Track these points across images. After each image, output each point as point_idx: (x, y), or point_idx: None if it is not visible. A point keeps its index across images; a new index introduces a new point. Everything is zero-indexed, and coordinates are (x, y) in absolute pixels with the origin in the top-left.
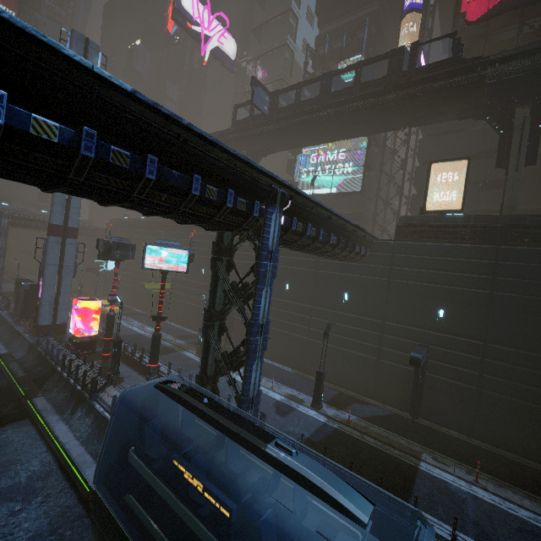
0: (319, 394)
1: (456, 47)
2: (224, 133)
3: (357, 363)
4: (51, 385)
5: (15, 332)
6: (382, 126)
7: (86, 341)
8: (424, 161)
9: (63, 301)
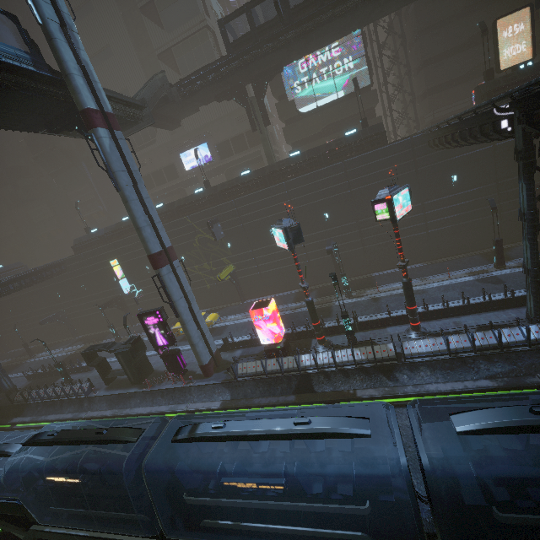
0: (502, 256)
1: None
2: (222, 63)
3: (481, 227)
4: (324, 386)
5: (170, 391)
6: None
7: (285, 342)
8: (420, 31)
9: (204, 329)
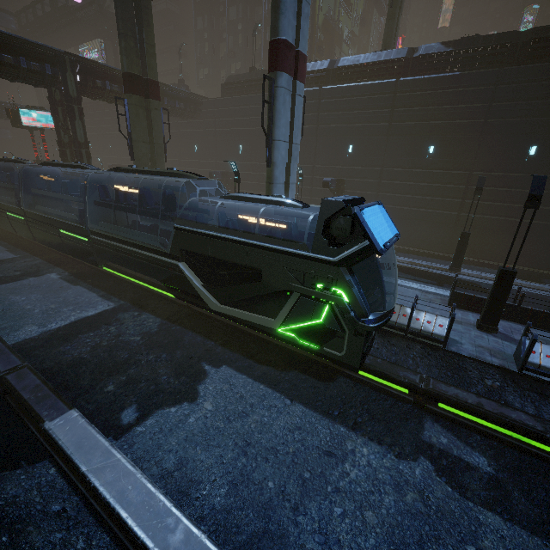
0: None
1: None
2: None
3: None
4: None
5: None
6: (78, 39)
7: None
8: None
9: None
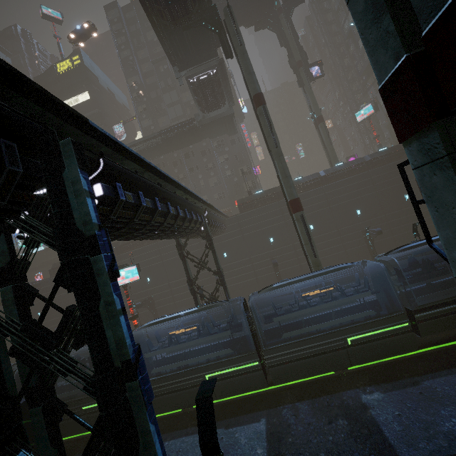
0: None
1: None
2: None
3: None
4: None
5: None
6: None
7: None
8: None
9: None
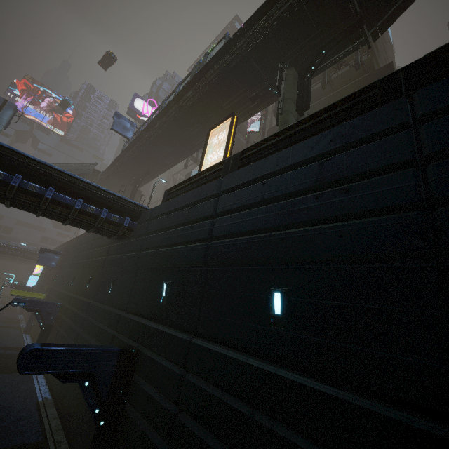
0: None
1: (225, 41)
2: (113, 162)
3: None
4: None
5: None
6: (207, 129)
7: None
8: None
9: None
